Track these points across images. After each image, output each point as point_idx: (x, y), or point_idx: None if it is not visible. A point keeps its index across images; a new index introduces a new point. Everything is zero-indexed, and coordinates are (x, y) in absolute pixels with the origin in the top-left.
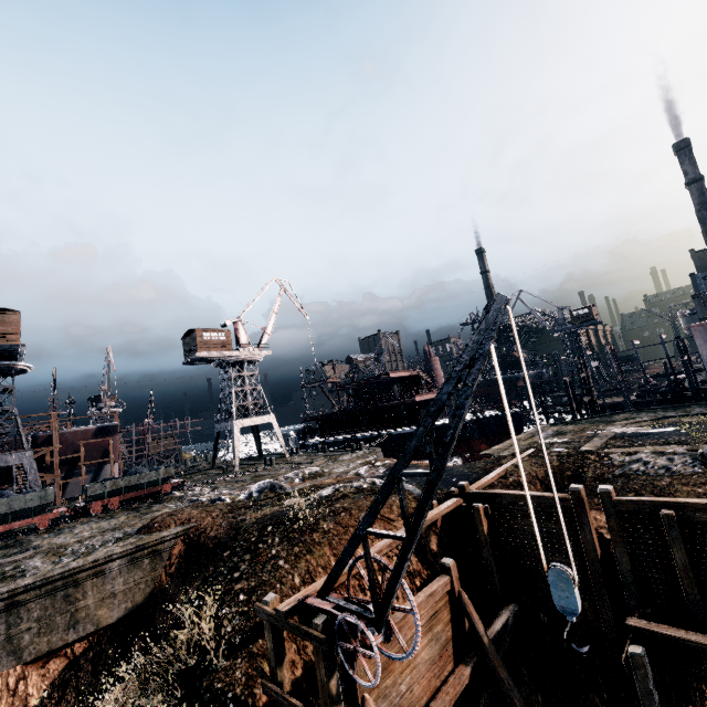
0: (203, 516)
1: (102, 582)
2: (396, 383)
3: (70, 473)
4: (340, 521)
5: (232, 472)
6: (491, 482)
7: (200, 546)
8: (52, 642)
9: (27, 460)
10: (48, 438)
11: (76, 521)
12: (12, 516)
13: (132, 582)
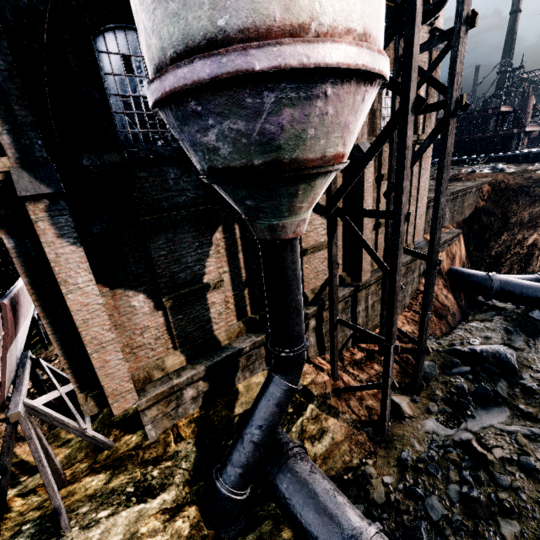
0: (495, 175)
1: (468, 197)
2: (494, 118)
3: None
4: None
5: None
6: None
7: (503, 188)
8: (457, 218)
9: None
10: None
11: None
12: None
13: (473, 201)
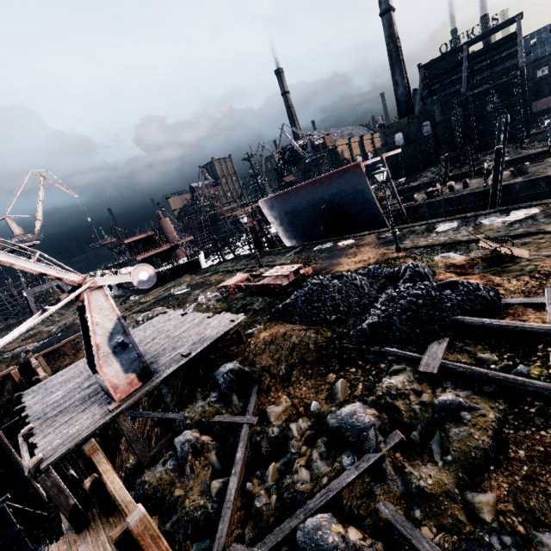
0: None
1: None
2: (137, 244)
3: None
4: None
5: None
6: (56, 347)
7: None
8: None
9: None
10: None
11: None
12: None
13: None
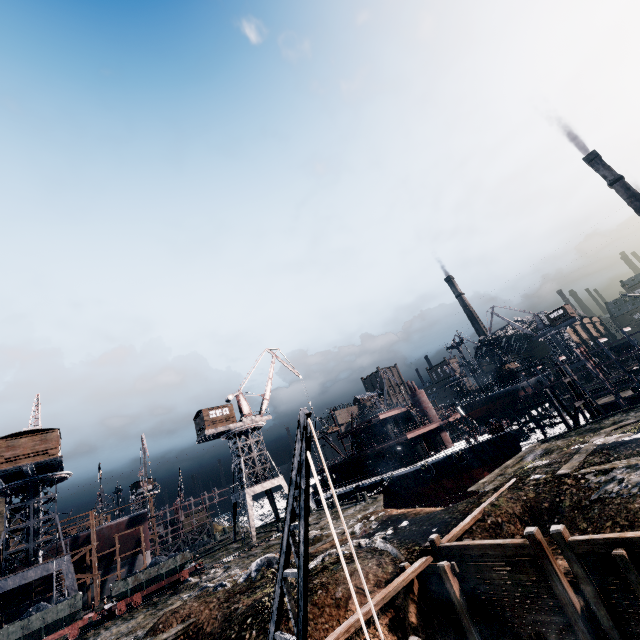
0: (202, 609)
1: None
2: (388, 423)
3: (107, 569)
4: (317, 601)
5: (249, 544)
6: (465, 529)
7: None
8: None
9: (65, 565)
10: (87, 536)
11: (103, 626)
12: (46, 630)
13: None
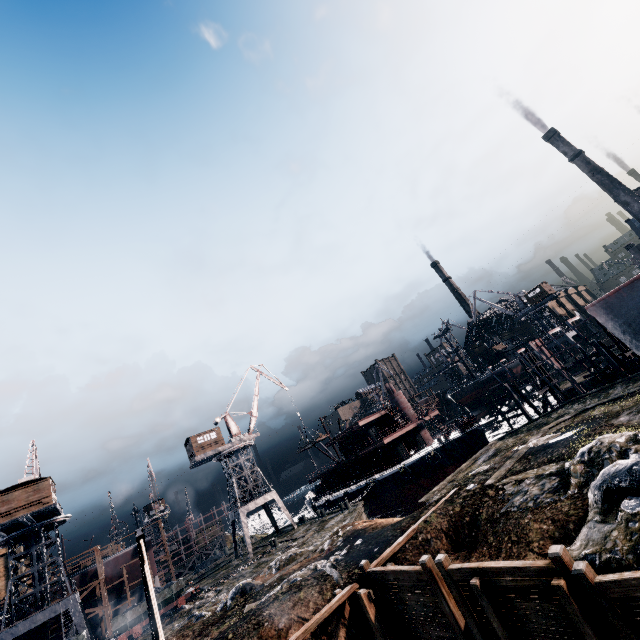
0: None
1: None
2: (369, 428)
3: (119, 598)
4: (262, 634)
5: (246, 561)
6: (396, 549)
7: None
8: None
9: (71, 604)
10: (95, 570)
11: None
12: None
13: None
